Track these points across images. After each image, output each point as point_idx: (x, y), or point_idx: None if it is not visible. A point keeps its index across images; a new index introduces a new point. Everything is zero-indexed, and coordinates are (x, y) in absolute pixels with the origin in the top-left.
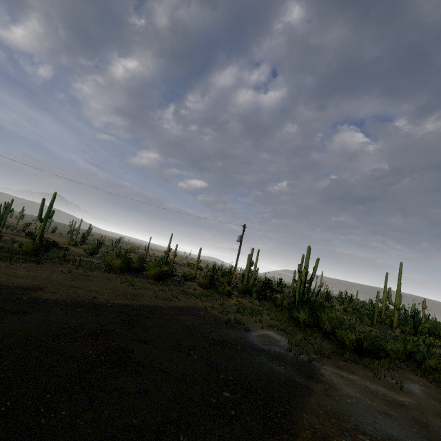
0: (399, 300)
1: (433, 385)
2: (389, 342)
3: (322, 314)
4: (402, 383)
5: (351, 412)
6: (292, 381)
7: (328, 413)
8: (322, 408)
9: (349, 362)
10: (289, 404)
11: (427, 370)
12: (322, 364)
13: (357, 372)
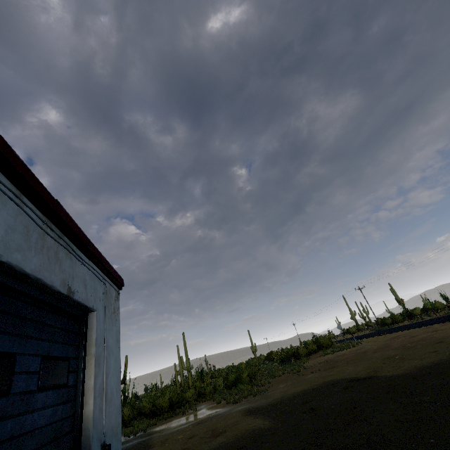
0: (189, 362)
1: (210, 401)
2: (187, 392)
3: (141, 403)
4: (196, 408)
5: (175, 429)
6: (140, 441)
7: (165, 435)
8: (161, 436)
9: (168, 419)
10: (145, 445)
11: (208, 396)
12: (153, 428)
13: (174, 419)
